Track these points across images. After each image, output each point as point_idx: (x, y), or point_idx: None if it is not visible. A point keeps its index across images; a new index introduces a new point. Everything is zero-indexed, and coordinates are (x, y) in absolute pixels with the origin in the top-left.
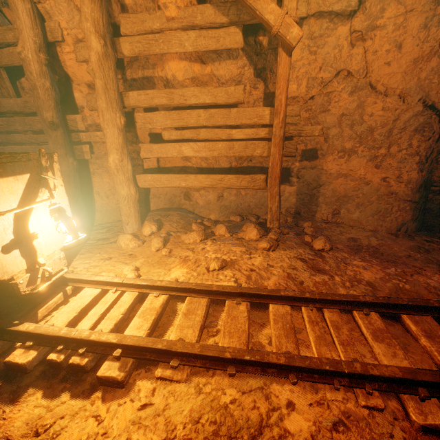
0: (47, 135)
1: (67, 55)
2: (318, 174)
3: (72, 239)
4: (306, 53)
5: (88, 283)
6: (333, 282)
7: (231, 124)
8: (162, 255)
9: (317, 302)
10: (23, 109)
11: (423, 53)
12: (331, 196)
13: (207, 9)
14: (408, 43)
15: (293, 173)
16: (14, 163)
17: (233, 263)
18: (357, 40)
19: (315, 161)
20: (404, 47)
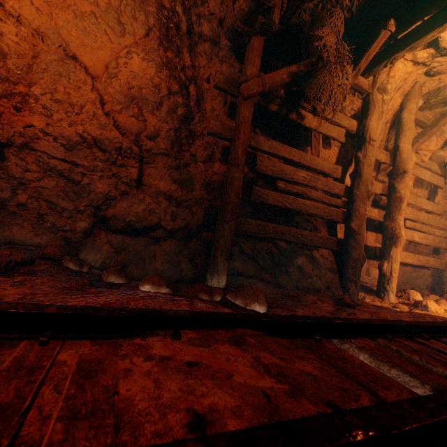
0: (361, 201)
1: None
2: None
3: None
4: (443, 198)
5: None
6: None
7: (435, 226)
8: None
9: None
10: (331, 172)
11: None
12: None
13: (435, 165)
14: None
15: None
16: None
17: None
18: None
19: (439, 256)
20: None
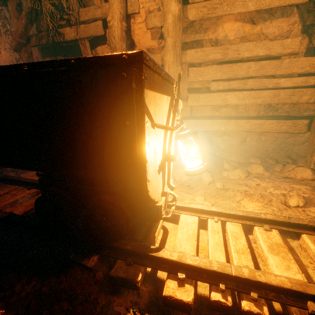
0: None
1: (138, 25)
2: None
3: (200, 164)
4: None
5: (182, 210)
6: None
7: (280, 74)
8: (216, 188)
9: None
10: None
11: None
12: None
13: None
14: None
15: None
16: (167, 83)
17: (310, 200)
18: None
19: None
20: None
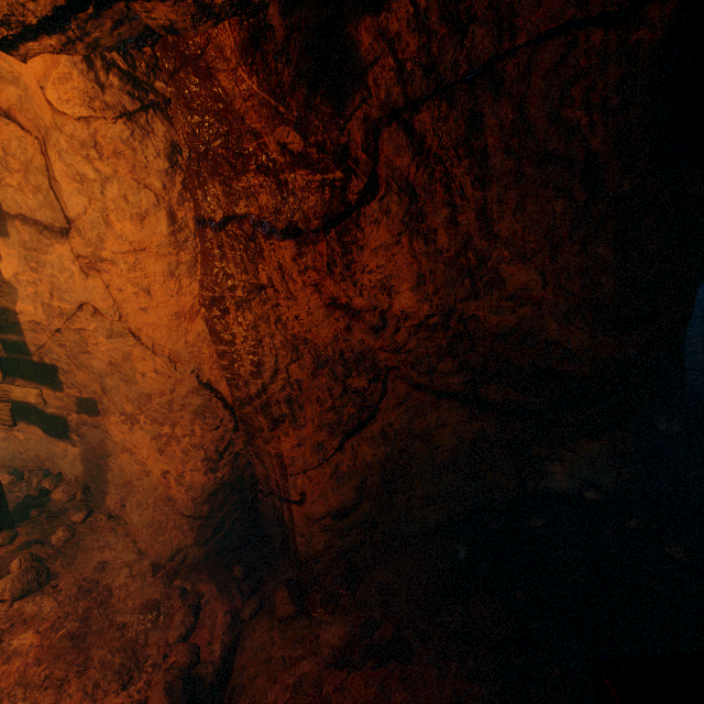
0: None
1: None
2: (104, 437)
3: None
4: (27, 267)
5: None
6: None
7: None
8: None
9: None
10: None
11: (184, 308)
12: (119, 477)
13: None
14: (157, 291)
15: (72, 428)
16: None
17: None
18: (90, 268)
19: (98, 418)
20: (155, 294)
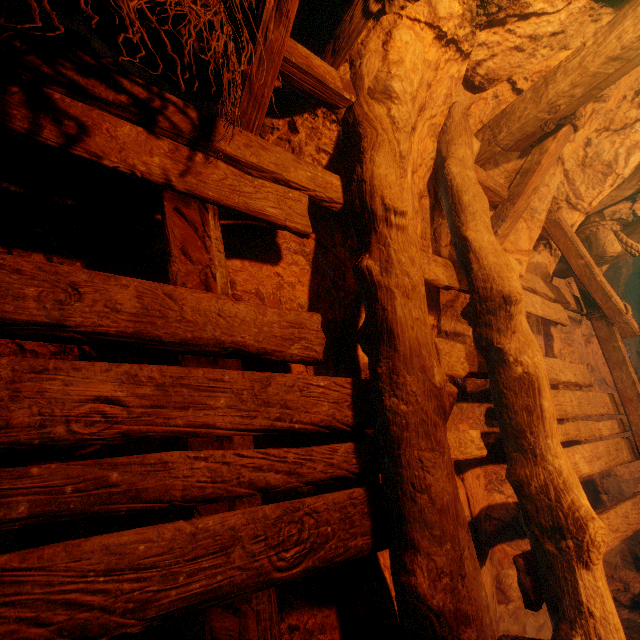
0: (424, 440)
1: None
2: (617, 482)
3: None
4: (565, 344)
5: None
6: None
7: (594, 414)
8: None
9: None
10: (275, 343)
11: None
12: None
13: (539, 281)
14: None
15: (598, 487)
16: None
17: None
18: (586, 342)
19: None
20: None
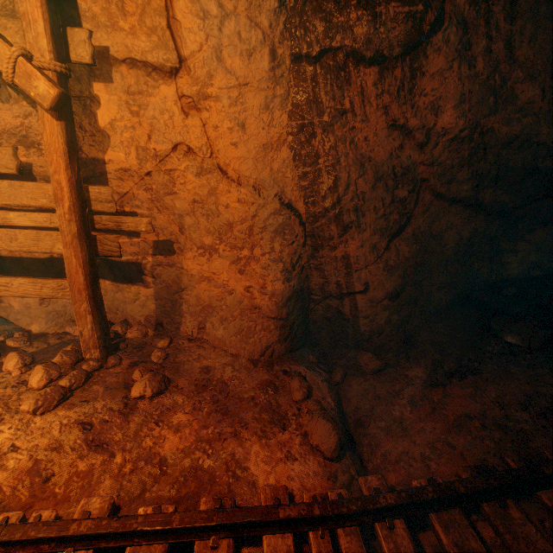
0: None
1: None
2: (178, 274)
3: None
4: (126, 112)
5: None
6: (107, 466)
7: (5, 204)
8: None
9: (3, 543)
10: None
11: (272, 140)
12: (195, 305)
13: None
14: (251, 124)
15: (146, 271)
16: None
17: None
18: (190, 108)
19: (173, 257)
20: (249, 127)
